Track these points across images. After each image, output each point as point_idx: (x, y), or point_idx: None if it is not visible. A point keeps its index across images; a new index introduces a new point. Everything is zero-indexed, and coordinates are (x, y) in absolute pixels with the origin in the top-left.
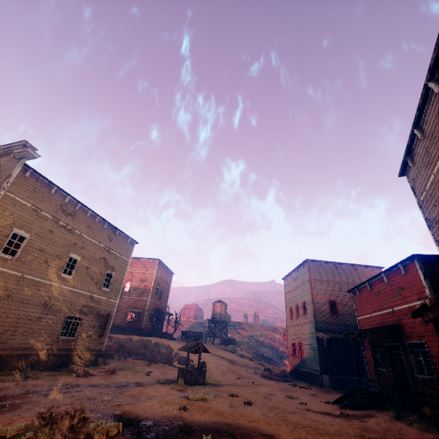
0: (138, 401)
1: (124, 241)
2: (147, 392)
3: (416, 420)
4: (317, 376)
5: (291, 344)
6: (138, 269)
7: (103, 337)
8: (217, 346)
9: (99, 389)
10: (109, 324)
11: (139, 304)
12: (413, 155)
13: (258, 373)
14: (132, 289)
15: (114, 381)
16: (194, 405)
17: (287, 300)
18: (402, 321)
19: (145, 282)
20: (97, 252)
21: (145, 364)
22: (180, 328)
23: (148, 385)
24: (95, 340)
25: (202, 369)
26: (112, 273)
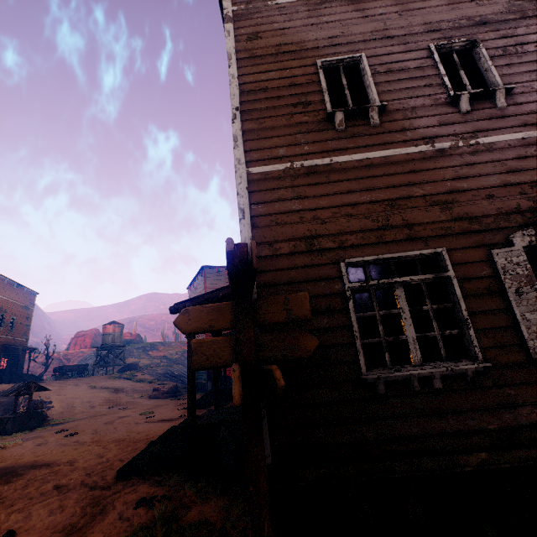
0: None
1: None
2: None
3: None
4: (206, 385)
5: None
6: None
7: None
8: (108, 376)
9: None
10: None
11: None
12: None
13: (148, 395)
14: None
15: None
16: None
17: None
18: None
19: None
20: None
21: None
22: (65, 363)
23: None
24: None
25: (35, 411)
26: None
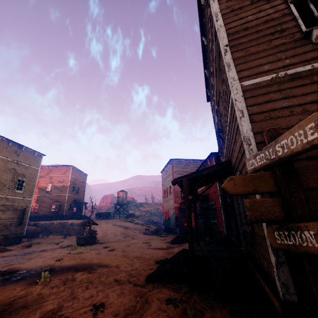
0: (29, 261)
1: (32, 155)
2: (44, 254)
3: (202, 244)
4: (175, 229)
5: (164, 212)
6: (56, 174)
7: (23, 224)
8: (120, 220)
9: (6, 258)
10: (27, 215)
11: (60, 199)
12: (209, 87)
13: (142, 232)
14: (53, 188)
15: (25, 251)
16: (70, 257)
17: (163, 185)
18: (208, 192)
19: (63, 183)
20: (5, 164)
21: (62, 238)
22: (99, 211)
23: (50, 250)
24: (16, 227)
25: (92, 235)
26: (23, 179)
